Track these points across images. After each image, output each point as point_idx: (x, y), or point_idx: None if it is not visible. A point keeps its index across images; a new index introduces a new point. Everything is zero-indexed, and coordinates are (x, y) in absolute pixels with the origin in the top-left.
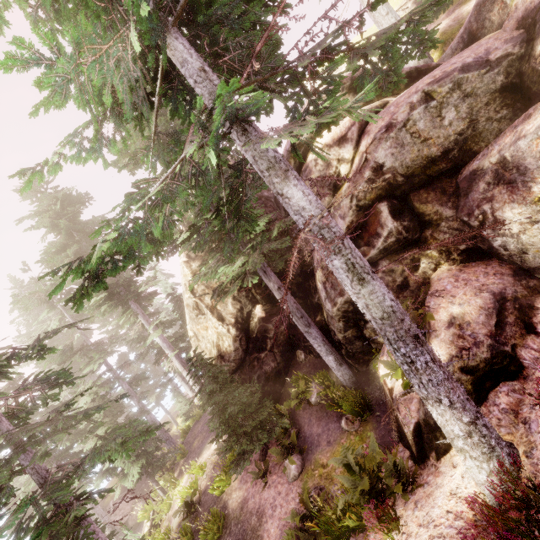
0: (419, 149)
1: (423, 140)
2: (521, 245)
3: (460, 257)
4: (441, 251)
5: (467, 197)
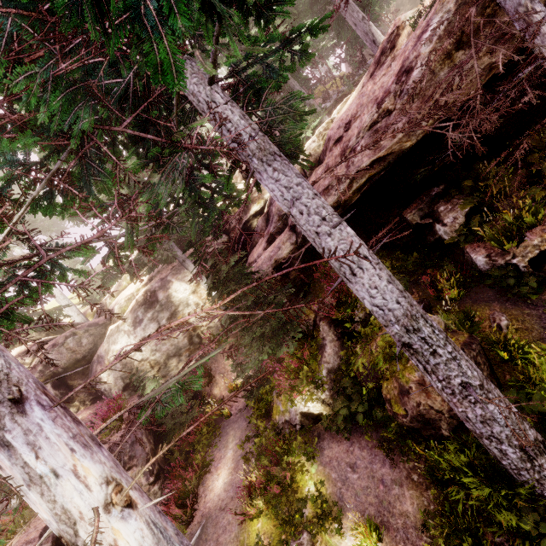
0: (71, 355)
1: (73, 351)
2: (109, 387)
3: (90, 402)
4: (81, 401)
5: (92, 373)
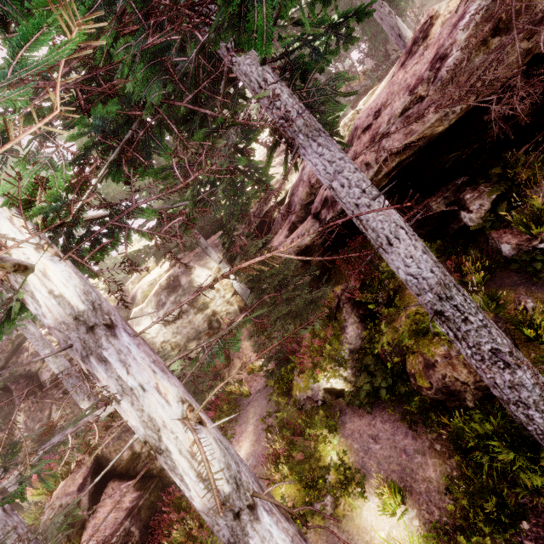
0: None
1: None
2: None
3: None
4: None
5: None
